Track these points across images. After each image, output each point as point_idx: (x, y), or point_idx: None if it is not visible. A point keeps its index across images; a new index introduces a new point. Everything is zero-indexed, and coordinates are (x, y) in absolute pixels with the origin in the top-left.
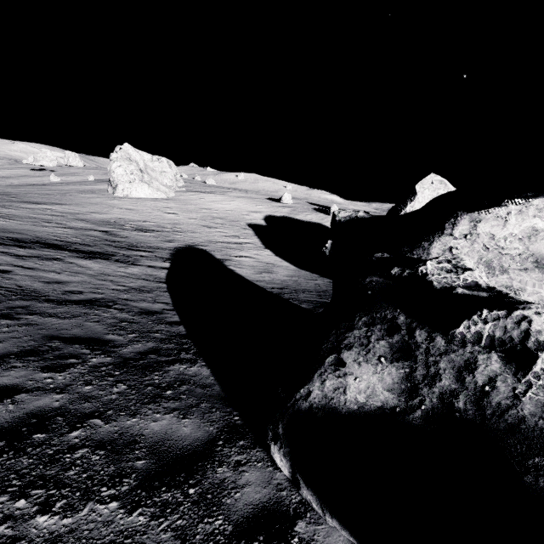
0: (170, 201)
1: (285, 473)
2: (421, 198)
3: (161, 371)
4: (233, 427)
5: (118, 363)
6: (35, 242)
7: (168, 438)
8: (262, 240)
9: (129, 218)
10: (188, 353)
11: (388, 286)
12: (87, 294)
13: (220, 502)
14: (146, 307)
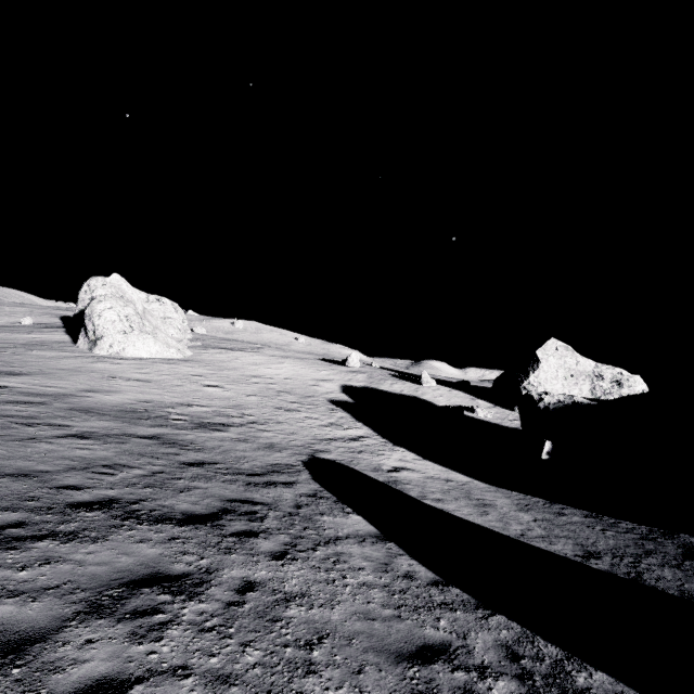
0: (193, 364)
1: None
2: (546, 366)
3: None
4: None
5: None
6: (74, 506)
7: None
8: (375, 430)
9: (160, 400)
10: None
11: None
12: None
13: None
14: None
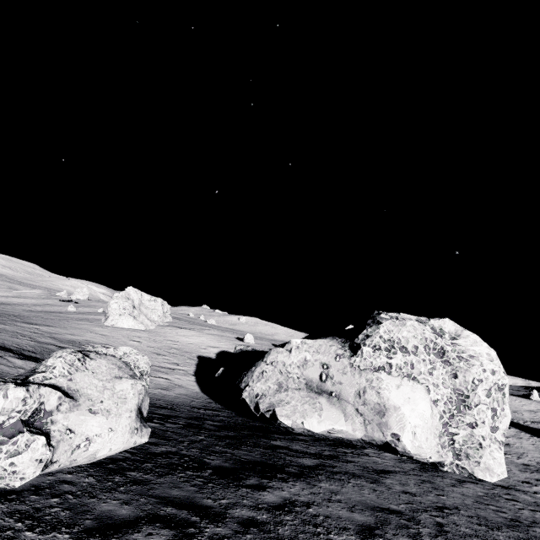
0: (145, 332)
1: None
2: None
3: None
4: None
5: None
6: None
7: None
8: (197, 369)
9: (95, 341)
10: None
11: None
12: None
13: None
14: None
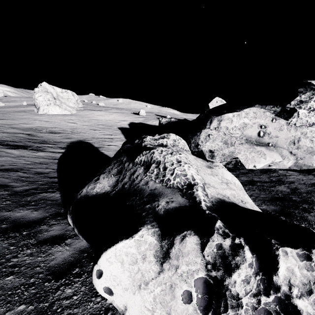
0: (73, 116)
1: (72, 226)
2: None
3: (33, 196)
4: (58, 213)
5: (11, 194)
6: None
7: (23, 218)
8: (125, 136)
9: (45, 126)
10: (53, 189)
11: (129, 147)
12: (6, 166)
13: (36, 235)
14: (40, 171)
